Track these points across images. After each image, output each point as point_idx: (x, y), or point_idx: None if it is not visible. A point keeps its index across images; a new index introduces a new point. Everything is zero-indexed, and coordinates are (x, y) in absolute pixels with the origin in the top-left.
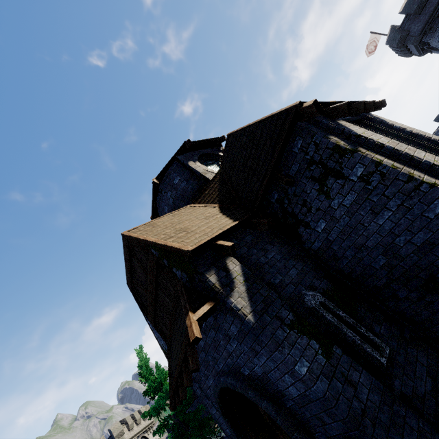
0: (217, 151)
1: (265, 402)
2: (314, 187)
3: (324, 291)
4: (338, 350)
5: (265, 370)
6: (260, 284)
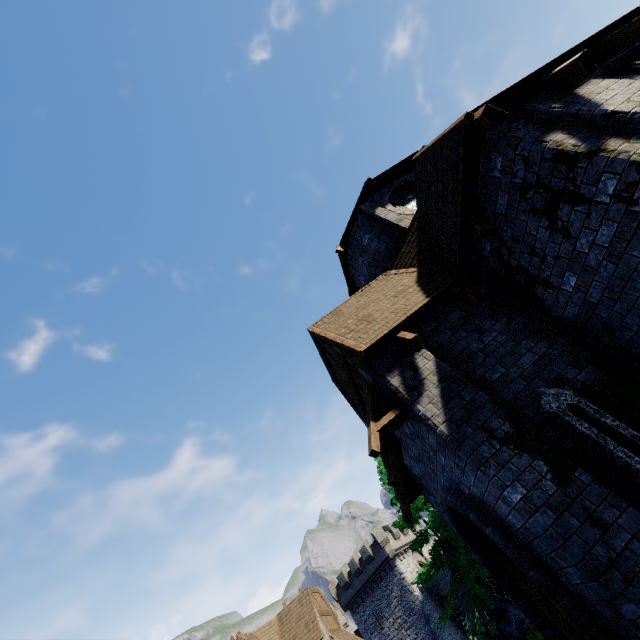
0: None
1: (489, 529)
2: (541, 224)
3: (585, 385)
4: (584, 476)
5: (479, 492)
6: (462, 384)
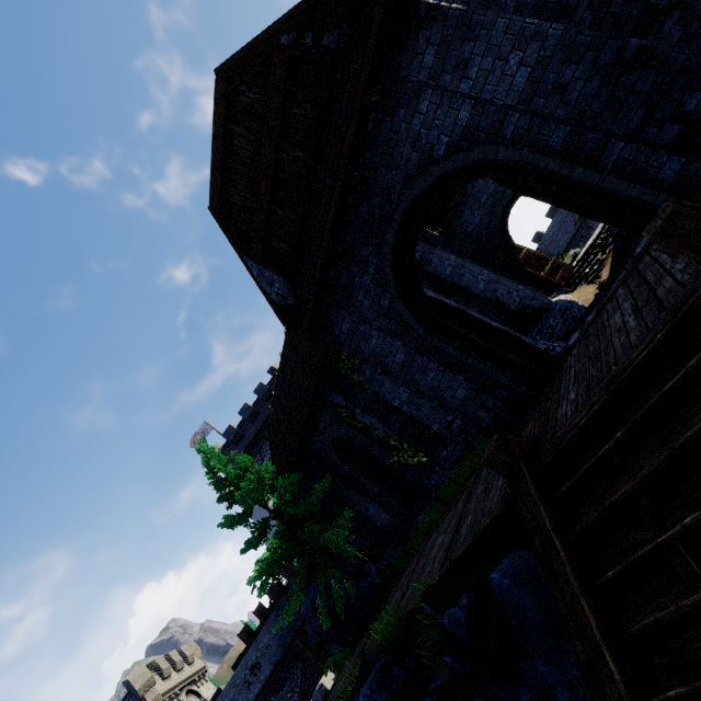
0: None
1: (478, 146)
2: None
3: None
4: None
5: (478, 90)
6: None
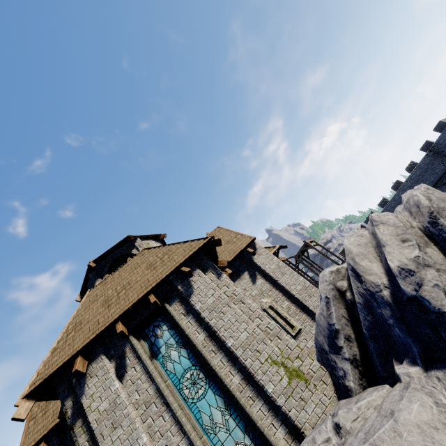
0: (132, 246)
1: None
2: None
3: None
4: None
5: None
6: None
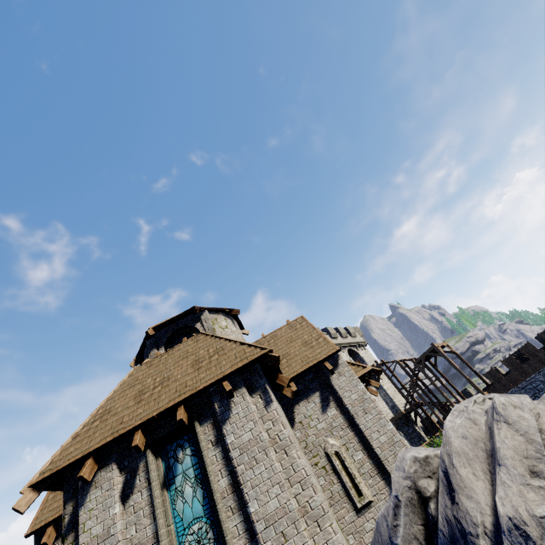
0: (198, 318)
1: None
2: None
3: None
4: None
5: None
6: None
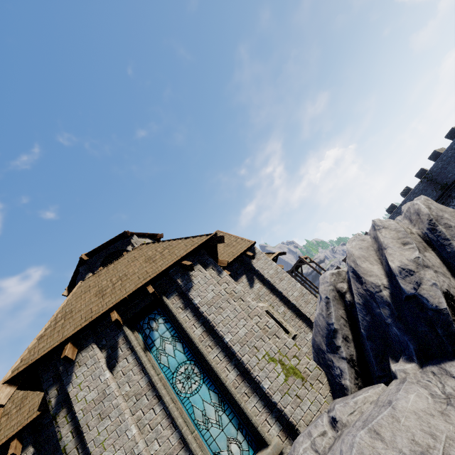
0: (128, 242)
1: None
2: None
3: None
4: None
5: None
6: None
